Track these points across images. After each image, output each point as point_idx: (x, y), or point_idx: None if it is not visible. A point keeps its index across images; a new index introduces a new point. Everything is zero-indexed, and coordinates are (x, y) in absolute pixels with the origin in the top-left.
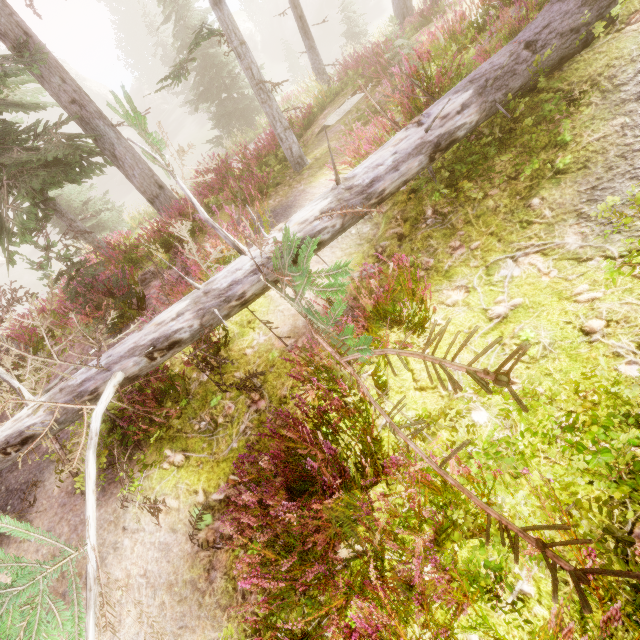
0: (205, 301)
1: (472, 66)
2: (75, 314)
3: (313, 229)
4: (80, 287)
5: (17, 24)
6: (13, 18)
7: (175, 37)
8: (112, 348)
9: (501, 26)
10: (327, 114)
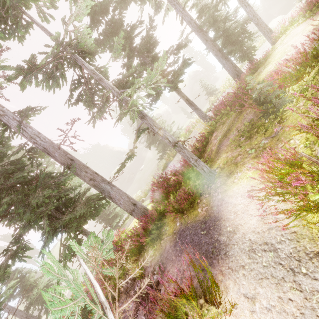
0: None
1: None
2: None
3: None
4: None
5: (68, 157)
6: (67, 156)
7: (137, 126)
8: None
9: None
10: (216, 136)
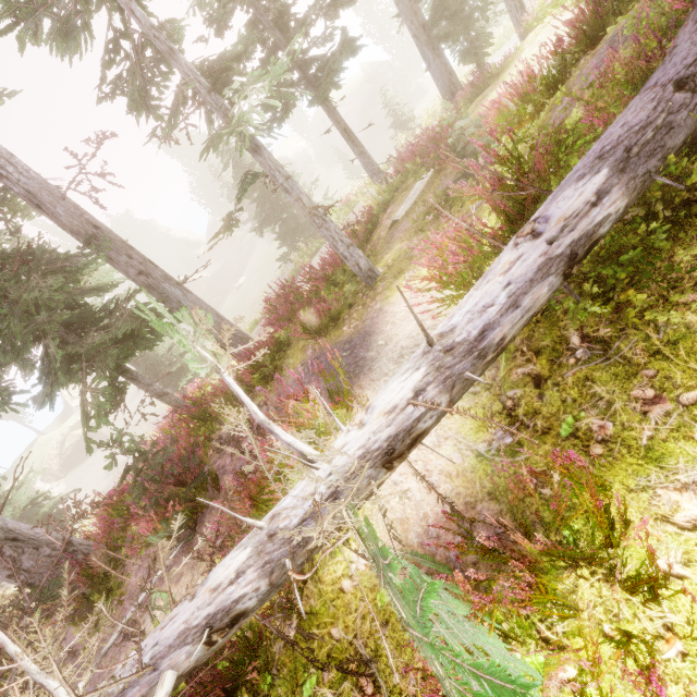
0: (271, 549)
1: (580, 130)
2: (145, 513)
3: (408, 418)
4: (148, 480)
5: (87, 221)
6: (84, 217)
7: (234, 179)
8: (160, 625)
9: (616, 73)
10: (391, 213)
